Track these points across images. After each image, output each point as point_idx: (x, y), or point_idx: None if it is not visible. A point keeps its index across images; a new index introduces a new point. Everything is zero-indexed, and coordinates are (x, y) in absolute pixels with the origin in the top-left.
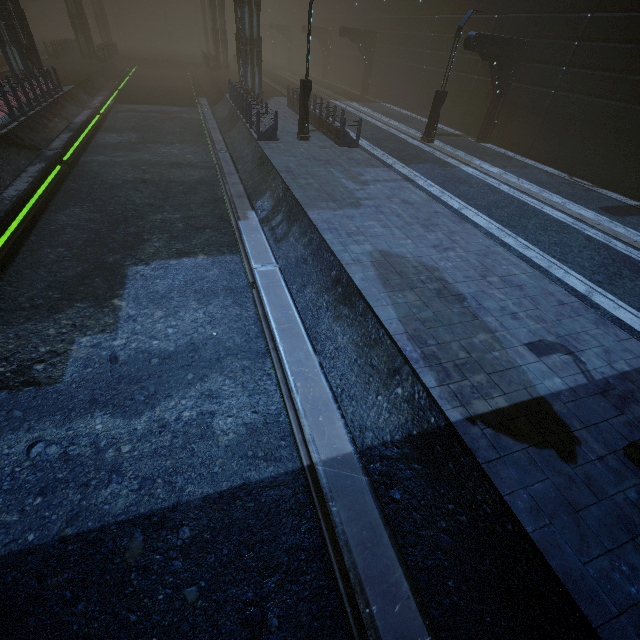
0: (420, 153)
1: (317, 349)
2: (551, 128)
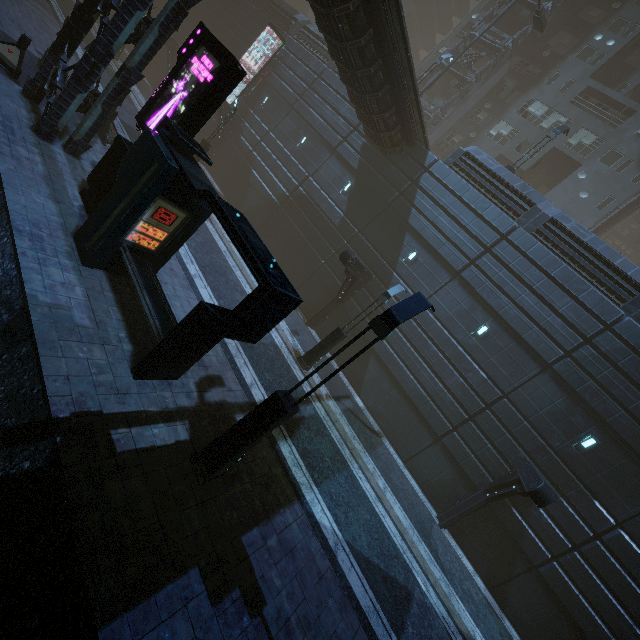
0: None
1: None
2: None
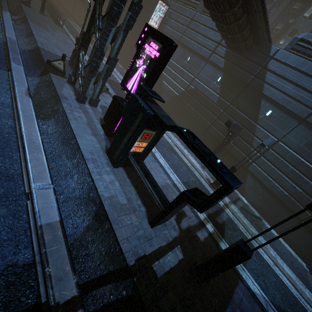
0: None
1: (18, 39)
2: (123, 56)
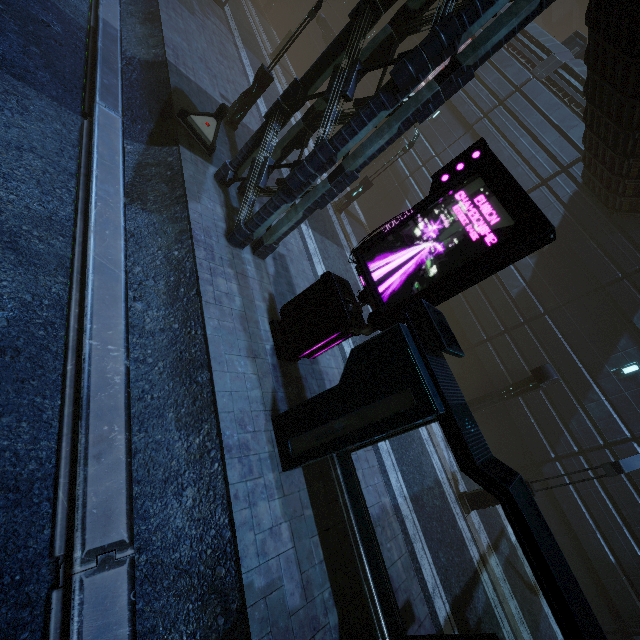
0: (260, 55)
1: (121, 23)
2: None
